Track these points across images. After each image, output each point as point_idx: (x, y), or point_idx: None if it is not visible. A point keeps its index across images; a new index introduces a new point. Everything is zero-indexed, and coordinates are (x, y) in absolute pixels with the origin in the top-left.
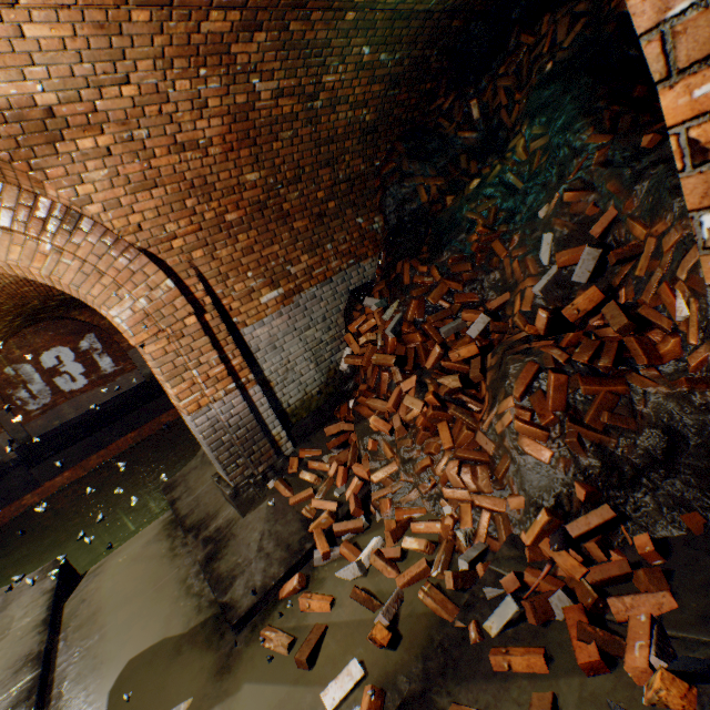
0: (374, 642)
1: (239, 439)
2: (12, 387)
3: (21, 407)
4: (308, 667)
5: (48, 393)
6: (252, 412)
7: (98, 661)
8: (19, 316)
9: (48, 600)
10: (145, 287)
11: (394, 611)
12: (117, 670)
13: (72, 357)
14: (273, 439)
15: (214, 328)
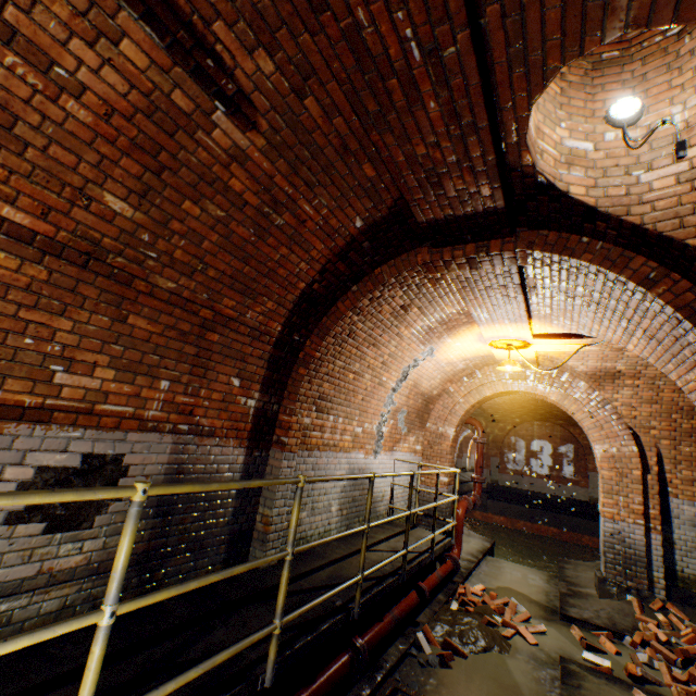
0: (624, 671)
1: (623, 552)
2: (507, 448)
3: (504, 462)
4: (584, 646)
5: (521, 464)
6: (644, 546)
7: (496, 577)
8: (539, 414)
9: (484, 547)
10: (619, 444)
11: (648, 677)
12: (502, 584)
13: (549, 452)
14: (650, 576)
15: (648, 484)
